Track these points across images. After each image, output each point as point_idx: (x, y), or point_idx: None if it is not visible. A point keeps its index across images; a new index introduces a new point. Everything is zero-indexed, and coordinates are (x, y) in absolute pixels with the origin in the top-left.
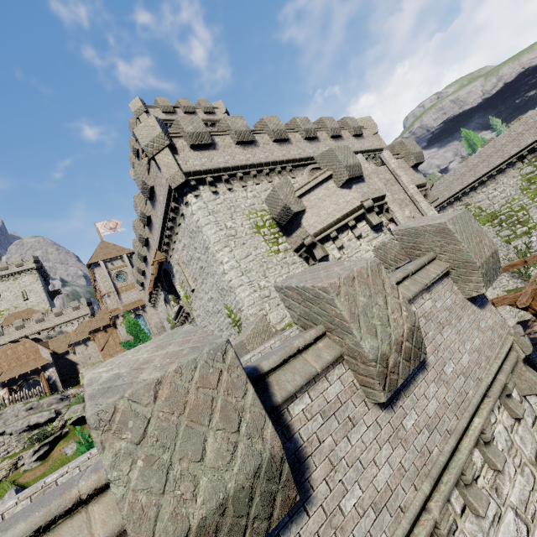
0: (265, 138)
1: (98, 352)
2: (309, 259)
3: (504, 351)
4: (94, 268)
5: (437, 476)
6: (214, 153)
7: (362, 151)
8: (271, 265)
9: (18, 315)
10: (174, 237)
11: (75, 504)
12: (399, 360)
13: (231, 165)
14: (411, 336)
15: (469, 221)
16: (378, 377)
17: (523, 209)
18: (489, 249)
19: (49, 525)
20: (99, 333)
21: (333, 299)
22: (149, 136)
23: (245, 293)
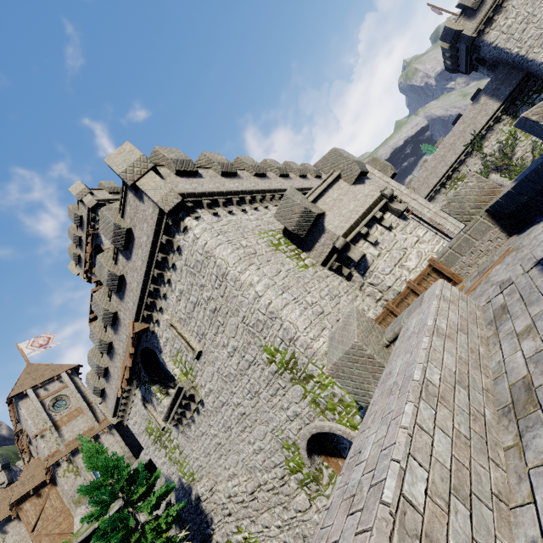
0: (245, 173)
1: (25, 538)
2: (341, 269)
3: None
4: (18, 402)
5: None
6: (202, 181)
7: None
8: (307, 280)
9: None
10: (162, 289)
11: None
12: None
13: (224, 190)
14: None
15: None
16: None
17: None
18: None
19: None
20: (27, 502)
21: None
22: (127, 161)
23: (295, 313)
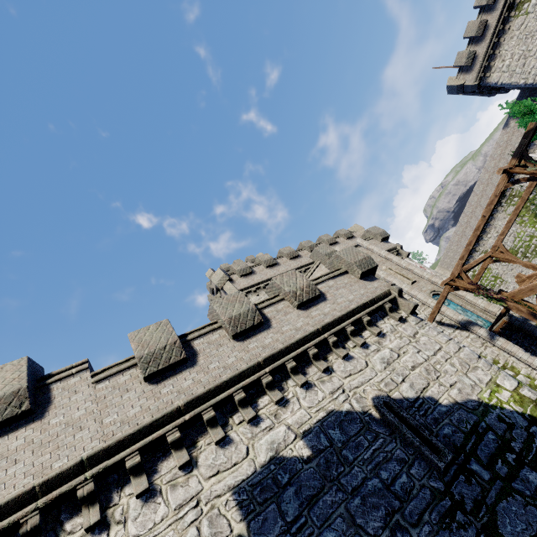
0: (284, 260)
1: None
2: None
3: (379, 293)
4: None
5: (324, 324)
6: (254, 276)
7: (356, 245)
8: None
9: None
10: None
11: (210, 324)
12: (303, 293)
13: (265, 279)
14: (308, 287)
15: (351, 249)
16: (292, 297)
17: (532, 237)
18: (362, 256)
19: (206, 327)
20: None
21: (275, 281)
22: (218, 278)
23: None
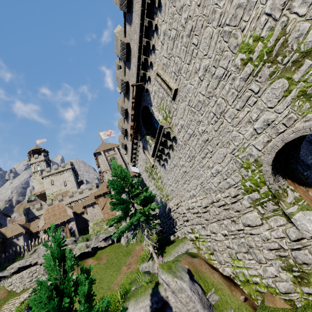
0: None
1: (100, 212)
2: None
3: None
4: (97, 156)
5: None
6: None
7: None
8: None
9: (61, 194)
10: (151, 42)
11: None
12: None
13: None
14: None
15: None
16: None
17: None
18: None
19: None
20: (100, 198)
21: None
22: None
23: None
